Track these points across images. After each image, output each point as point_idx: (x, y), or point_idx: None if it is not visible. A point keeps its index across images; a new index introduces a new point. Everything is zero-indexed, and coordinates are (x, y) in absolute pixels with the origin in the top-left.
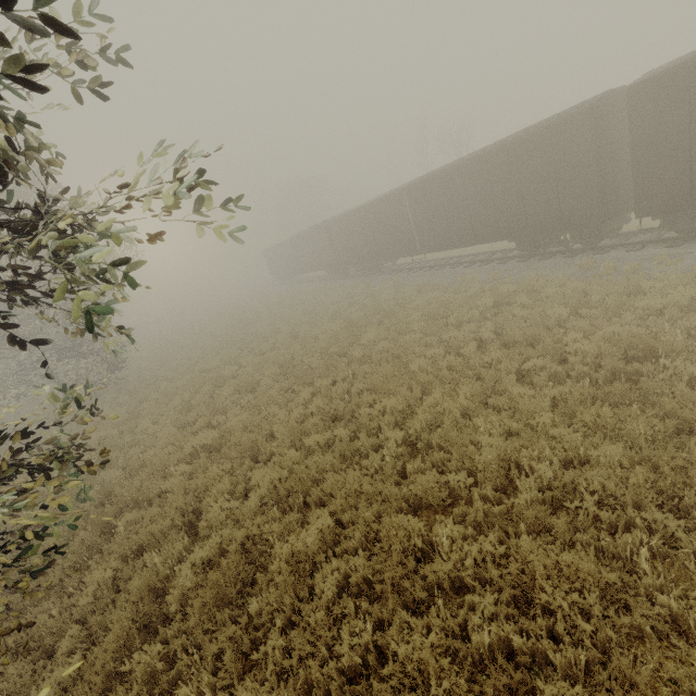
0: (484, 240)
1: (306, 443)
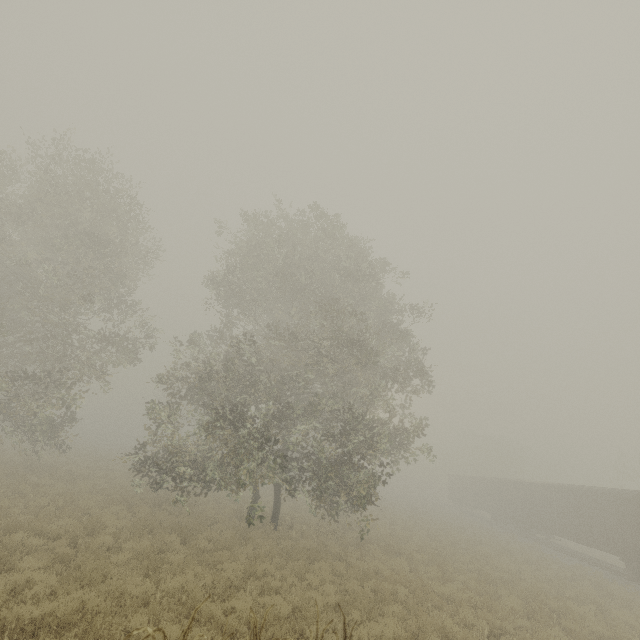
0: (599, 547)
1: (427, 549)
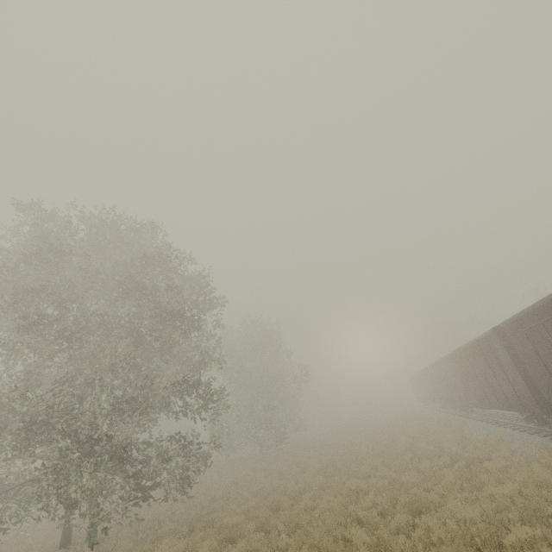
0: (495, 406)
1: (275, 498)
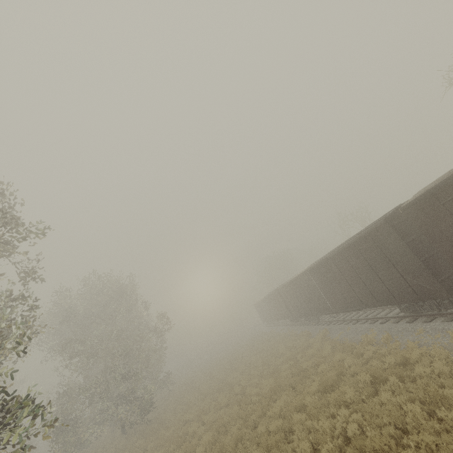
0: (369, 305)
1: None
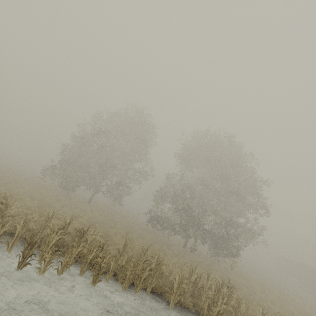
0: None
1: (257, 282)
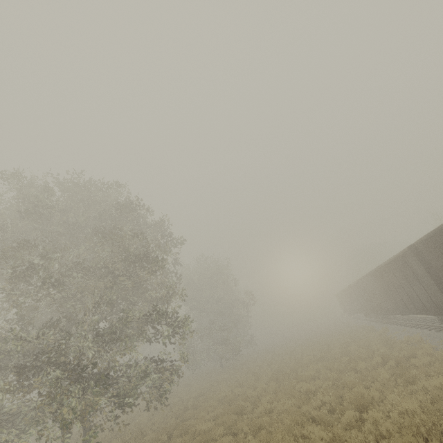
0: (413, 312)
1: (237, 404)
